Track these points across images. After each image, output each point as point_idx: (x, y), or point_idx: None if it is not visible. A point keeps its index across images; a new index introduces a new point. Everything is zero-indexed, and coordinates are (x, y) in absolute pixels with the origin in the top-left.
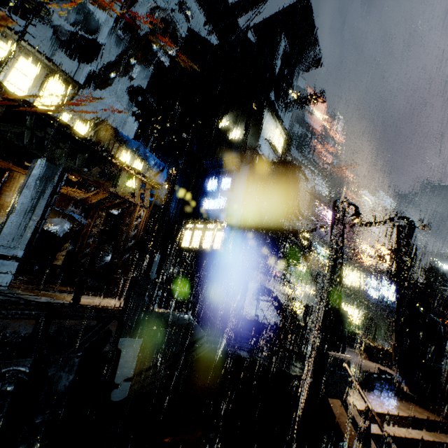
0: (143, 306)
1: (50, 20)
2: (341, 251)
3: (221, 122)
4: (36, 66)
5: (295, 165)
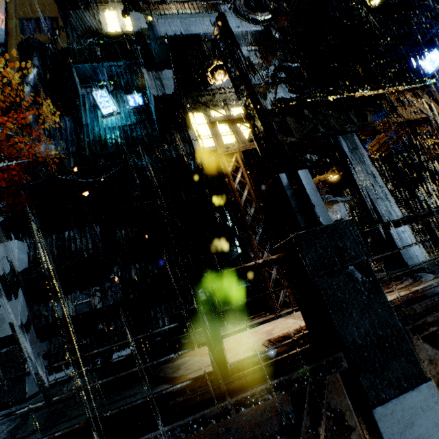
0: None
1: None
2: None
3: None
4: (239, 107)
5: None
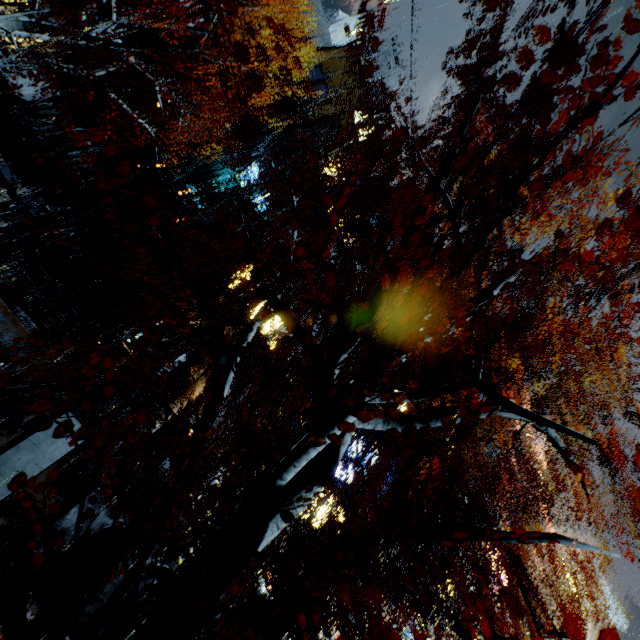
0: (256, 570)
1: (308, 291)
2: (472, 631)
3: (395, 387)
4: None
5: (461, 481)
